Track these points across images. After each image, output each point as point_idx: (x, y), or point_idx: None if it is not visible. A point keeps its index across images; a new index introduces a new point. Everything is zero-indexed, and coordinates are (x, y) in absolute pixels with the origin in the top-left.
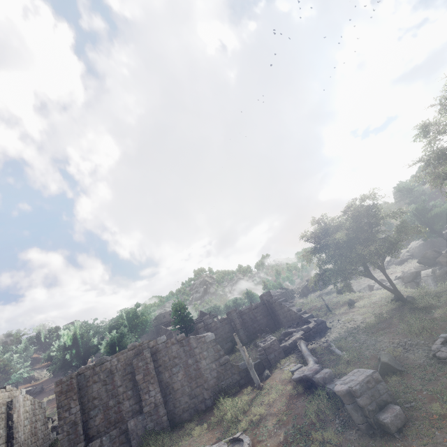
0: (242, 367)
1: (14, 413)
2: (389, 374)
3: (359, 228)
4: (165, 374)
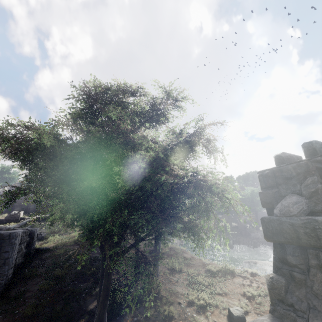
0: None
1: None
2: None
3: None
4: None
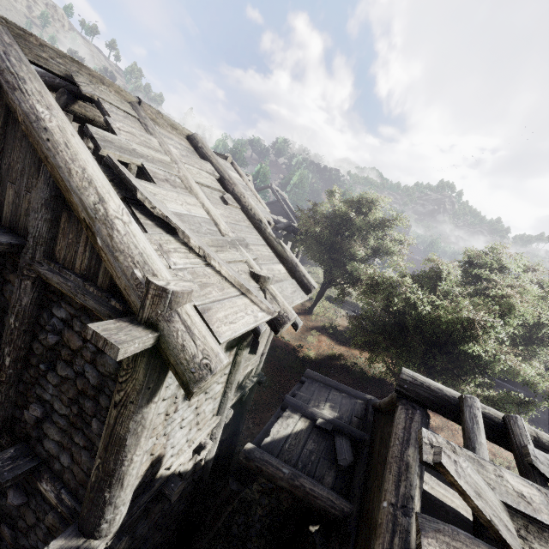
0: None
1: None
2: None
3: None
4: None
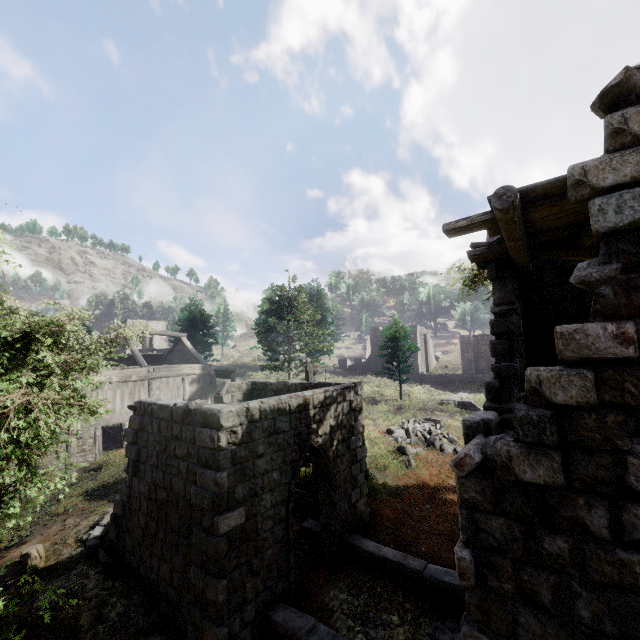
0: None
1: (427, 341)
2: None
3: None
4: None
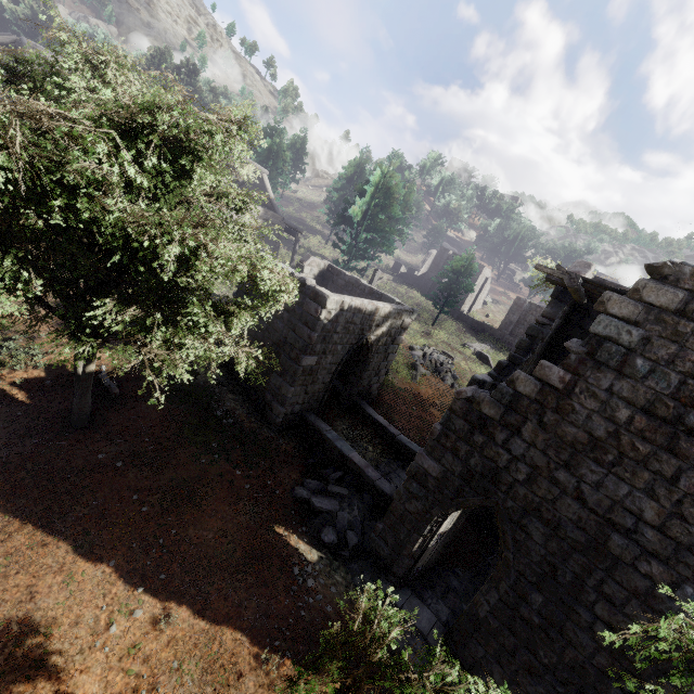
0: None
1: (485, 285)
2: None
3: None
4: None
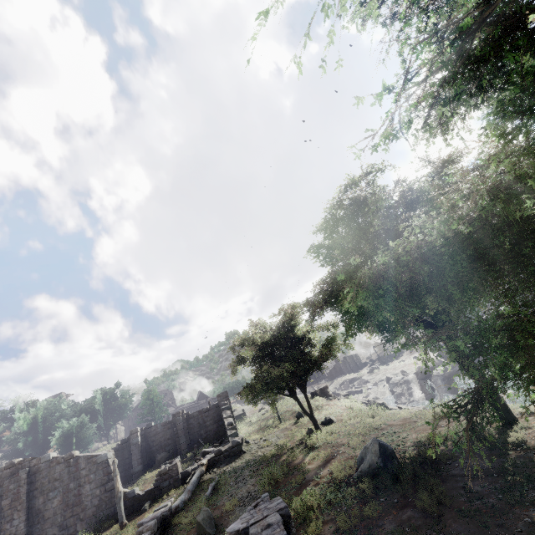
0: (129, 494)
1: None
2: (199, 534)
3: (274, 343)
4: (39, 499)
